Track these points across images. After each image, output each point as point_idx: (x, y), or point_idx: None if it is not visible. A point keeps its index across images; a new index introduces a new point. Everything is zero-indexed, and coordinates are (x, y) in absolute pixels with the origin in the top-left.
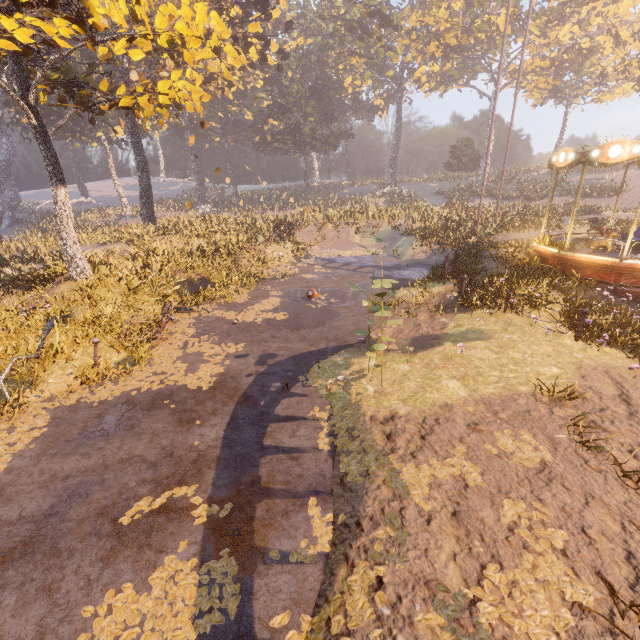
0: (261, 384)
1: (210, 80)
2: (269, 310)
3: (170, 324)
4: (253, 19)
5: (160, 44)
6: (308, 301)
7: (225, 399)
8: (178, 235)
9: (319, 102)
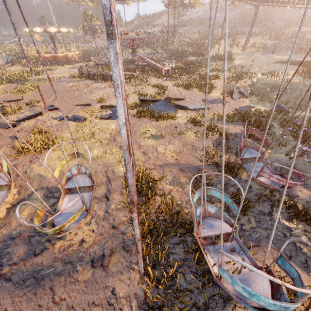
0: None
1: None
2: None
3: None
4: None
5: None
6: None
7: None
8: None
9: None
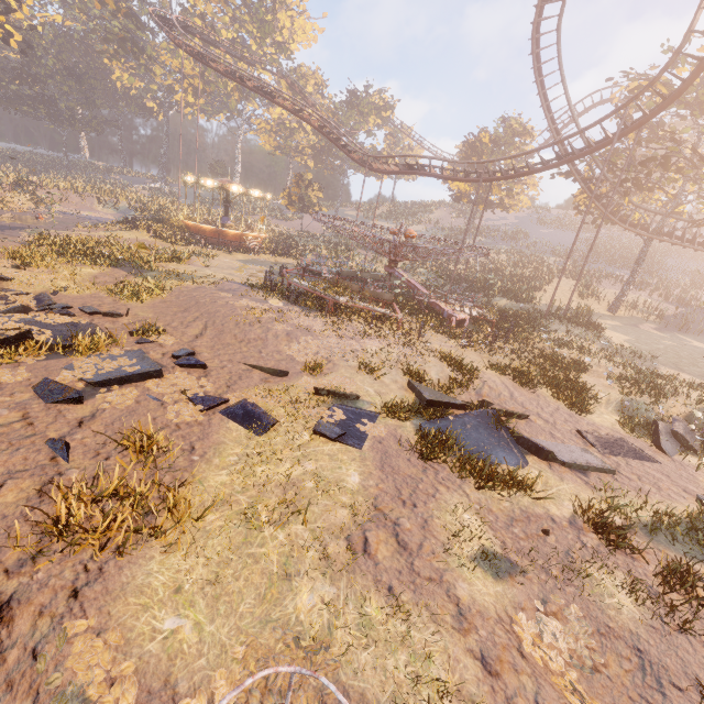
0: None
1: None
2: (5, 217)
3: None
4: None
5: None
6: (36, 220)
7: None
8: None
9: (80, 85)
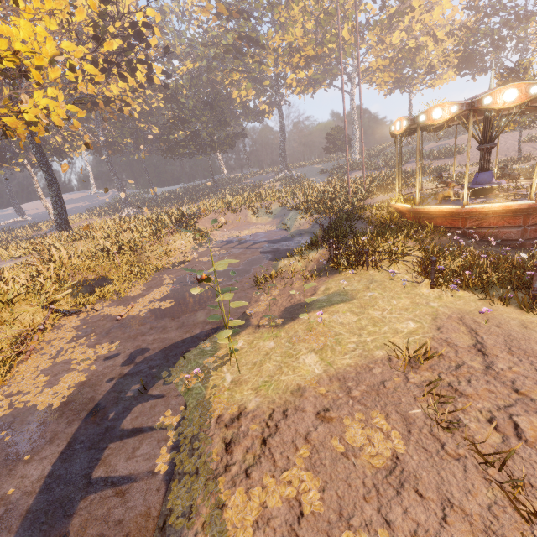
0: (119, 389)
1: (108, 103)
2: (157, 299)
3: (40, 334)
4: (133, 48)
5: (6, 66)
6: (197, 284)
7: (72, 417)
8: (89, 239)
9: (212, 112)
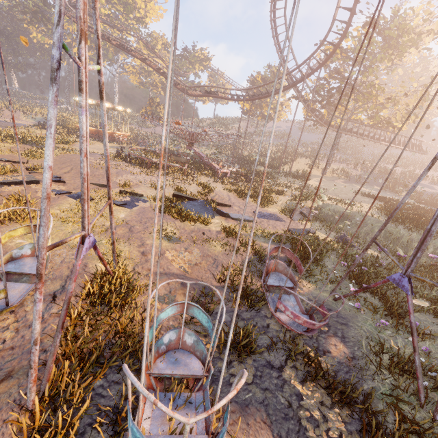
0: None
1: None
2: None
3: None
4: None
5: None
6: None
7: None
8: None
9: (8, 41)
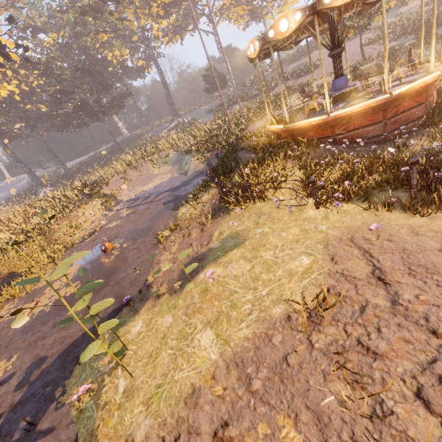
0: (5, 432)
1: None
2: (64, 285)
3: None
4: None
5: None
6: (104, 256)
7: None
8: None
9: (92, 78)
